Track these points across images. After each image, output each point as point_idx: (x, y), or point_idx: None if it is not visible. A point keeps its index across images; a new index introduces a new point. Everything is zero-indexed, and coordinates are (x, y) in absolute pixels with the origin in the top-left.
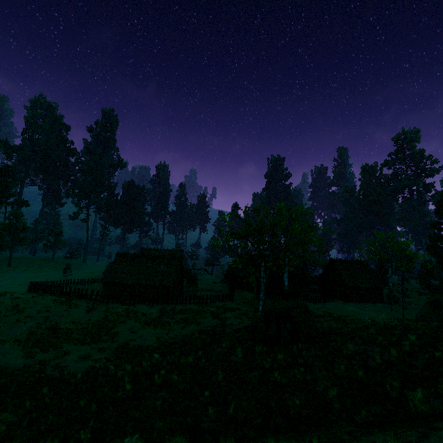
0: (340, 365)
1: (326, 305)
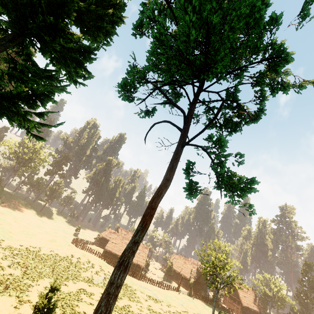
0: None
1: None
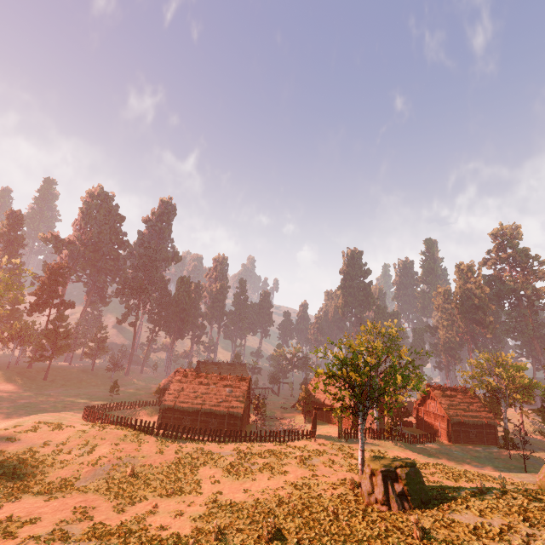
0: (460, 541)
1: (427, 447)
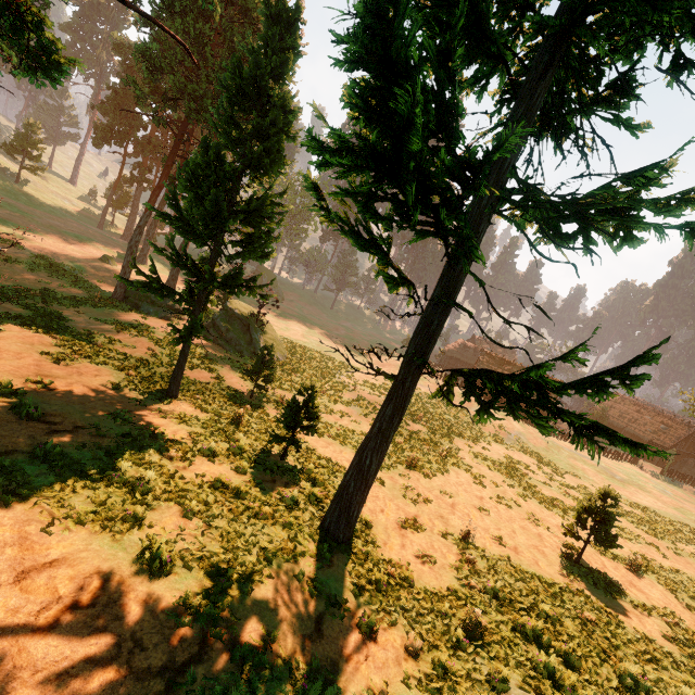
0: None
1: None
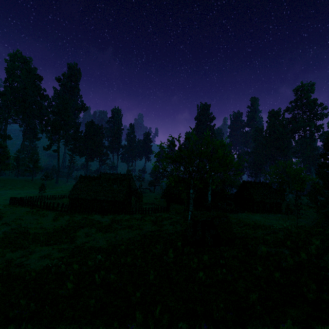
0: (256, 265)
1: (239, 215)
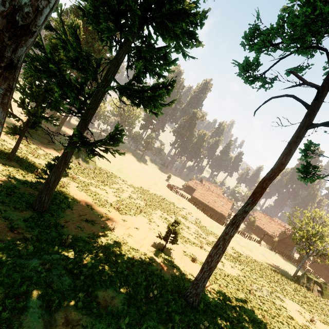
0: None
1: None
